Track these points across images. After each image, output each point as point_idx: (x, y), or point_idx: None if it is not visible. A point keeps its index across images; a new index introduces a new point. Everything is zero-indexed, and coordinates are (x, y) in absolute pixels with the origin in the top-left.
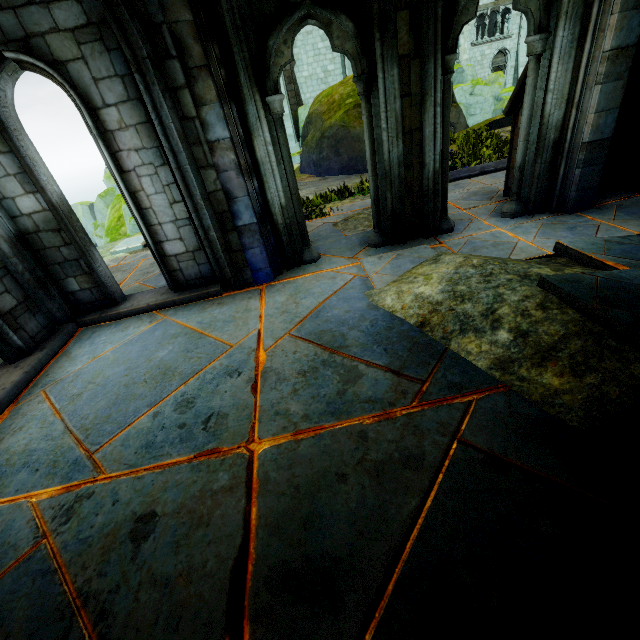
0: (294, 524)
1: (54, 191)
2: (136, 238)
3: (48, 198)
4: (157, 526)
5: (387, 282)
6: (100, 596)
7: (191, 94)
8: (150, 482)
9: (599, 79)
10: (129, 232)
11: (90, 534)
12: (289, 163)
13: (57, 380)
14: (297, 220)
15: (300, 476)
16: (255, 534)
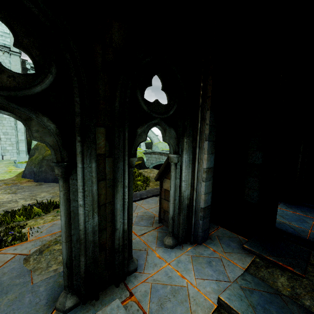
0: None
1: None
2: None
3: None
4: None
5: None
6: None
7: None
8: None
9: (203, 179)
10: None
11: None
12: None
13: None
14: None
15: None
16: None
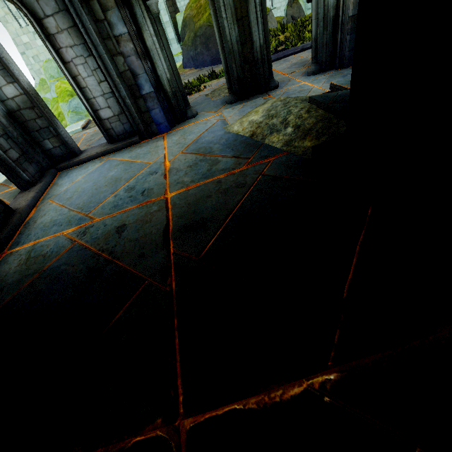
0: (188, 214)
1: (24, 81)
2: (76, 124)
3: (22, 86)
4: (127, 227)
5: (236, 120)
6: (108, 249)
7: (98, 3)
8: (120, 216)
9: None
10: (69, 123)
11: (97, 236)
12: (168, 49)
13: (55, 195)
14: (179, 89)
15: (190, 200)
16: (172, 220)
